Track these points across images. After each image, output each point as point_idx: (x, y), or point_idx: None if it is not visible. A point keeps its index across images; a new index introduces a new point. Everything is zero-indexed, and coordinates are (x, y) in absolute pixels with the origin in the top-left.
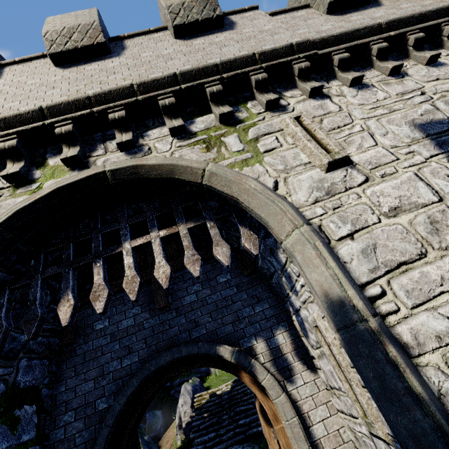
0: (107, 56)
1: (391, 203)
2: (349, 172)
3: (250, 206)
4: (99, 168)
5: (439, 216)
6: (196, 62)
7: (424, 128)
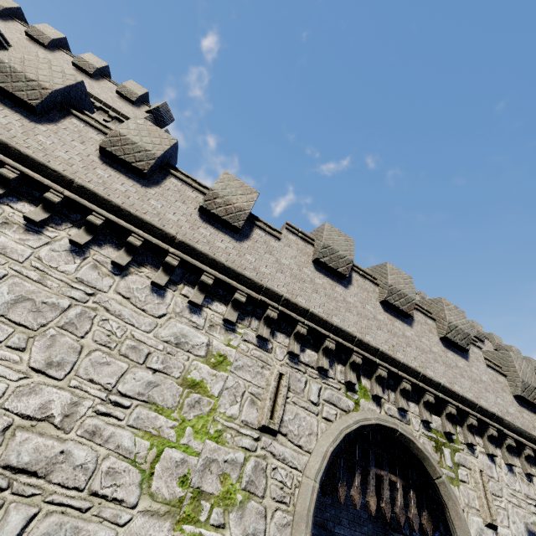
0: (405, 320)
1: None
2: (494, 535)
3: (454, 521)
4: (396, 425)
5: None
6: (449, 379)
7: (530, 535)
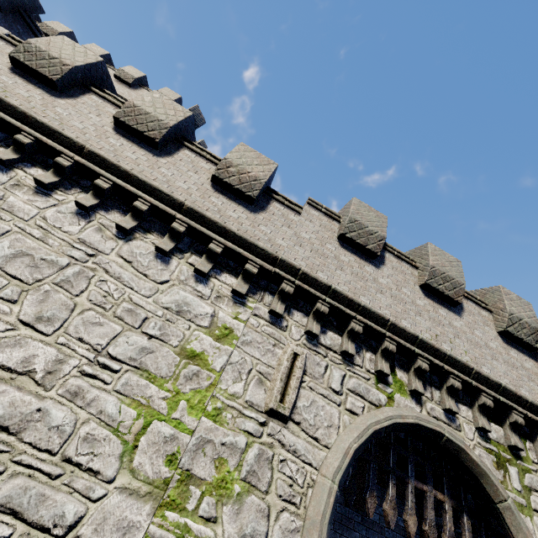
0: (452, 308)
1: None
2: None
3: None
4: (441, 428)
5: None
6: (512, 381)
7: None
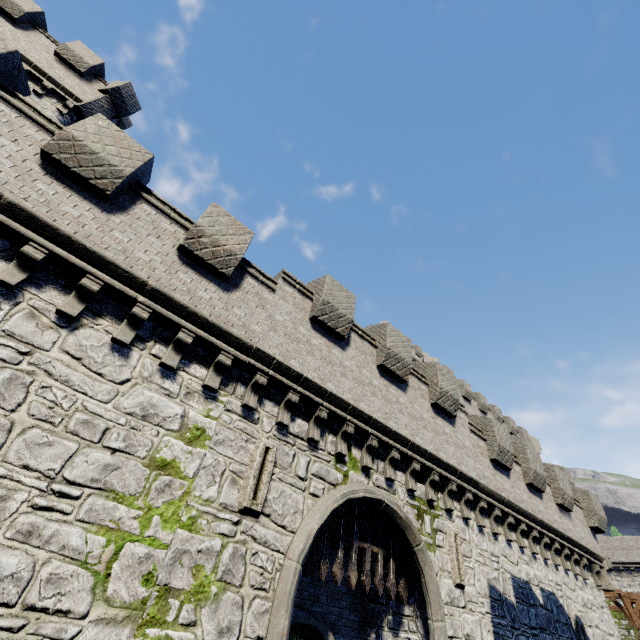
0: (400, 385)
1: (468, 630)
2: (461, 594)
3: (428, 586)
4: (382, 496)
5: None
6: (435, 446)
7: (491, 590)
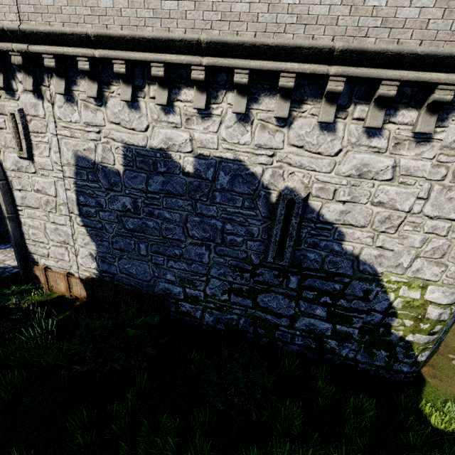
0: None
1: (39, 187)
2: (30, 164)
3: None
4: None
5: (51, 201)
6: None
7: (78, 160)
